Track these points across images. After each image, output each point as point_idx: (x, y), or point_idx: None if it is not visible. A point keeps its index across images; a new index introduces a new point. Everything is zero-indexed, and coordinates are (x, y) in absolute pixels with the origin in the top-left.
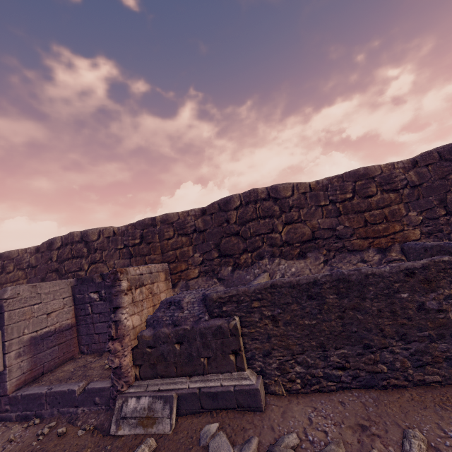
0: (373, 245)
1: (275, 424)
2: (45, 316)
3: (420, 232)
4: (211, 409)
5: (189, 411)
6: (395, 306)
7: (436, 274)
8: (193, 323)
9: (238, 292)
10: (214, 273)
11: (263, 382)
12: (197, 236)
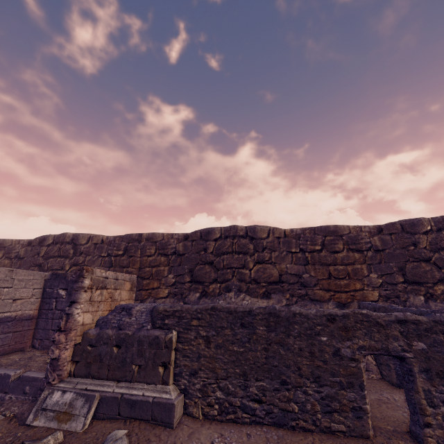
0: (334, 298)
1: (178, 441)
2: (11, 301)
3: (379, 294)
4: (127, 418)
5: (106, 415)
6: (314, 347)
7: (354, 324)
8: (136, 330)
9: (182, 308)
10: (182, 296)
11: (184, 401)
12: (175, 259)
